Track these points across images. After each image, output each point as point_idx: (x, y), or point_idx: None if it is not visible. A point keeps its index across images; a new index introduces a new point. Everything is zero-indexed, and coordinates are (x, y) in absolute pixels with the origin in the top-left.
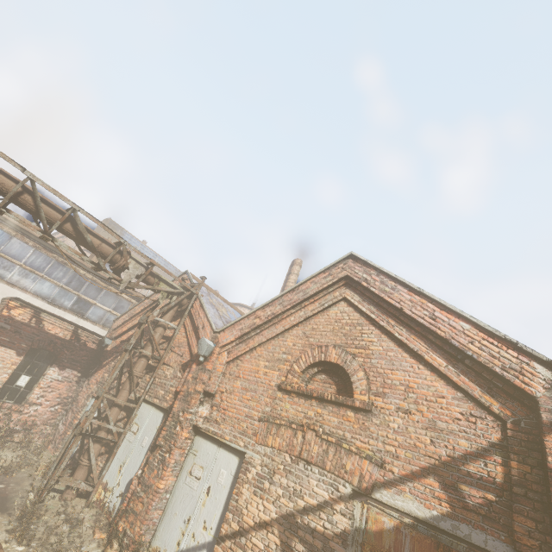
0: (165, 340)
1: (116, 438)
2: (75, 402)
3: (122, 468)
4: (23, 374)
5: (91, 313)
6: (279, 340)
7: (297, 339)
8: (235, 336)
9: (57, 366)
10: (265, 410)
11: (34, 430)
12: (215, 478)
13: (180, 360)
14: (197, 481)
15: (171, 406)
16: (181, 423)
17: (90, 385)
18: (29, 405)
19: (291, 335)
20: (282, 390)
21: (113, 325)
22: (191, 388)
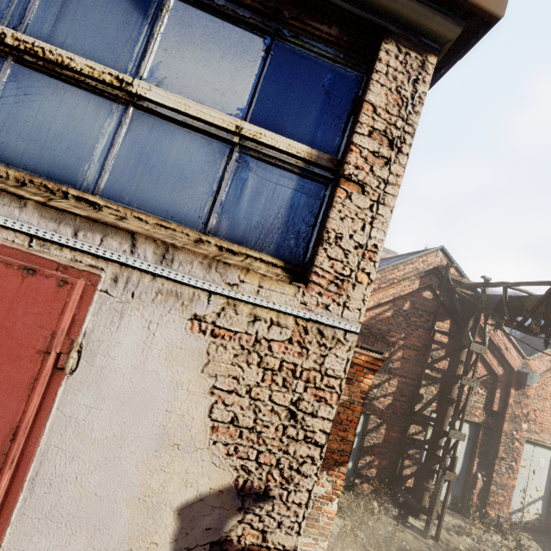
0: (438, 346)
1: None
2: None
3: None
4: None
5: None
6: None
7: None
8: (548, 367)
9: None
10: None
11: None
12: (537, 464)
13: (476, 375)
14: (523, 468)
15: (485, 421)
16: (519, 440)
17: None
18: None
19: None
20: None
21: None
22: (517, 411)
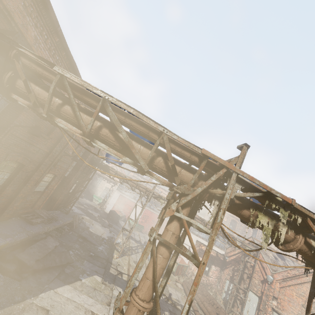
0: (250, 266)
1: (243, 300)
2: (221, 279)
3: (248, 312)
4: (206, 266)
5: (216, 243)
6: (299, 286)
7: (307, 288)
8: (281, 278)
9: (214, 265)
10: (298, 312)
11: (211, 286)
12: None
13: (259, 278)
14: None
15: (261, 296)
16: (267, 305)
17: (224, 274)
18: (209, 277)
19: (304, 286)
20: (304, 307)
21: (226, 251)
22: (267, 292)
